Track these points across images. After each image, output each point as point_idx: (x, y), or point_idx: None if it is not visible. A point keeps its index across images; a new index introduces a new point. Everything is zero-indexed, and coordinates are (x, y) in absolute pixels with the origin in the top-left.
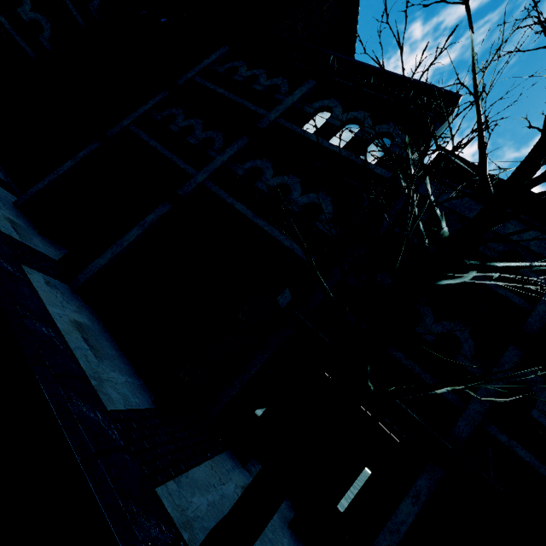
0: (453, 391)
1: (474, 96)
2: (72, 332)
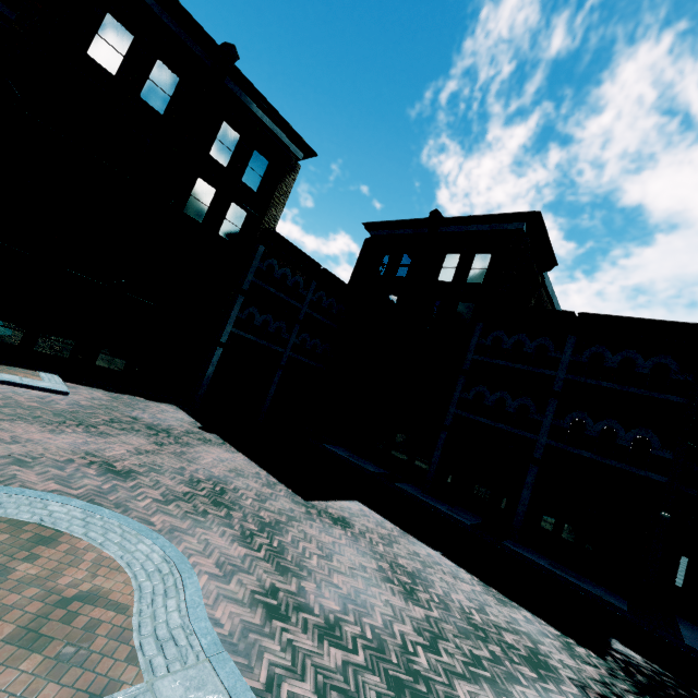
0: None
1: None
2: (561, 573)
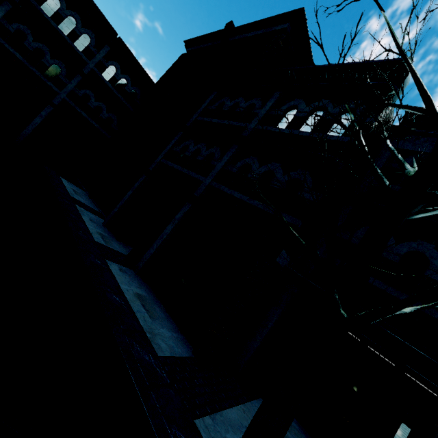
0: (423, 308)
1: (401, 55)
2: (135, 301)
